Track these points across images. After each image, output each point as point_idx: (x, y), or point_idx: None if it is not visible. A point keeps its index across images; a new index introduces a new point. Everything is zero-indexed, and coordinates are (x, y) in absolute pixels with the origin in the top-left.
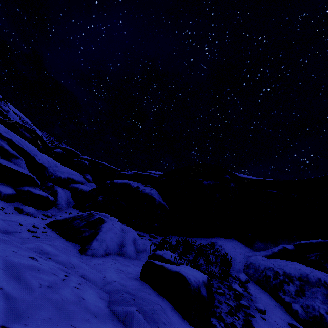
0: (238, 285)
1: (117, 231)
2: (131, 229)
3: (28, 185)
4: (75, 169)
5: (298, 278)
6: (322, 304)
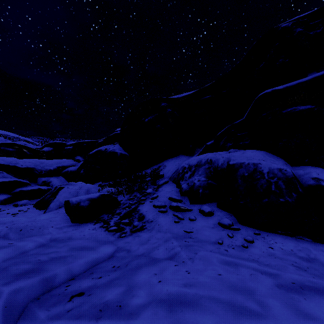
0: (153, 188)
1: (72, 191)
2: (86, 185)
3: (20, 187)
4: (66, 157)
5: (195, 165)
6: (198, 176)
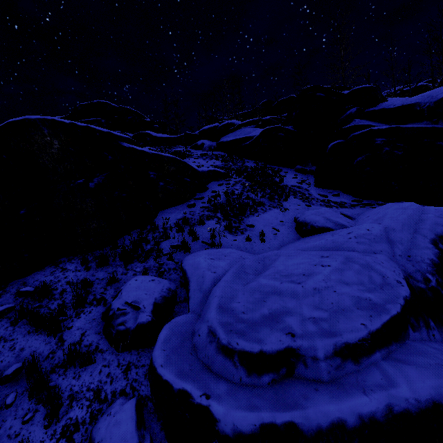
0: None
1: None
2: None
3: None
4: None
5: None
6: None
